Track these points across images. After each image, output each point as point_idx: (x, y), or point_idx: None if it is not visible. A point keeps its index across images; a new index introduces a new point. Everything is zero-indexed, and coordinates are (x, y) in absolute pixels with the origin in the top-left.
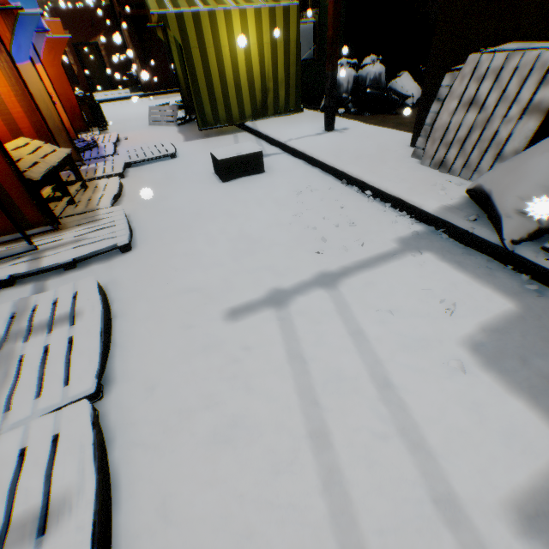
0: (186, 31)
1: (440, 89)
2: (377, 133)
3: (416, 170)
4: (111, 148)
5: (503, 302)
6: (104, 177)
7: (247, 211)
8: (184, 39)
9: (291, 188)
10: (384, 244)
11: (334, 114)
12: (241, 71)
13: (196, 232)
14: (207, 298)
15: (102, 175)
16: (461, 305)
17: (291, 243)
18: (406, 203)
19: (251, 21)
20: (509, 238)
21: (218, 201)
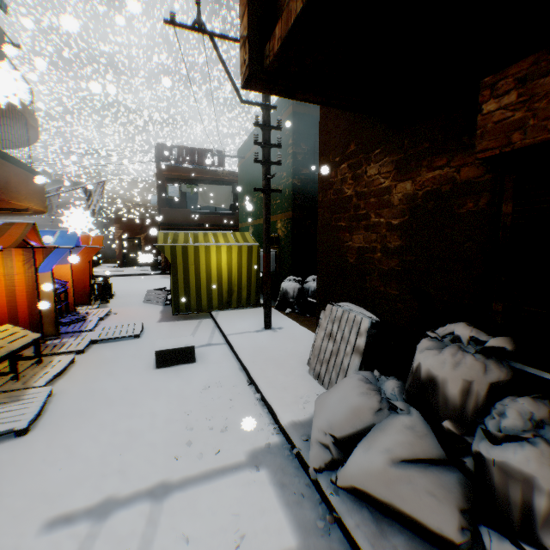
0: (176, 254)
1: (320, 319)
2: (300, 336)
3: (302, 378)
4: (93, 323)
5: (291, 538)
6: (66, 352)
7: (152, 402)
8: (173, 258)
9: (204, 381)
10: (236, 454)
11: (270, 317)
12: (213, 278)
13: (94, 421)
14: (45, 500)
15: (65, 350)
16: (251, 537)
17: (161, 443)
18: (274, 412)
19: (224, 251)
20: (311, 465)
21: (137, 388)
